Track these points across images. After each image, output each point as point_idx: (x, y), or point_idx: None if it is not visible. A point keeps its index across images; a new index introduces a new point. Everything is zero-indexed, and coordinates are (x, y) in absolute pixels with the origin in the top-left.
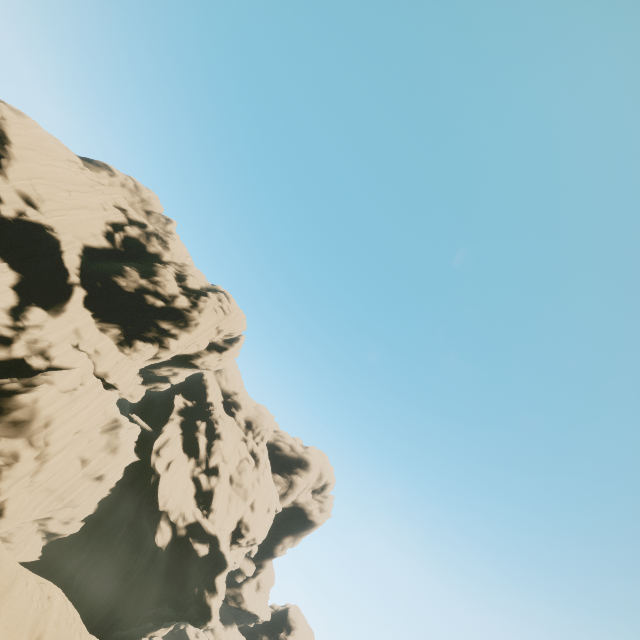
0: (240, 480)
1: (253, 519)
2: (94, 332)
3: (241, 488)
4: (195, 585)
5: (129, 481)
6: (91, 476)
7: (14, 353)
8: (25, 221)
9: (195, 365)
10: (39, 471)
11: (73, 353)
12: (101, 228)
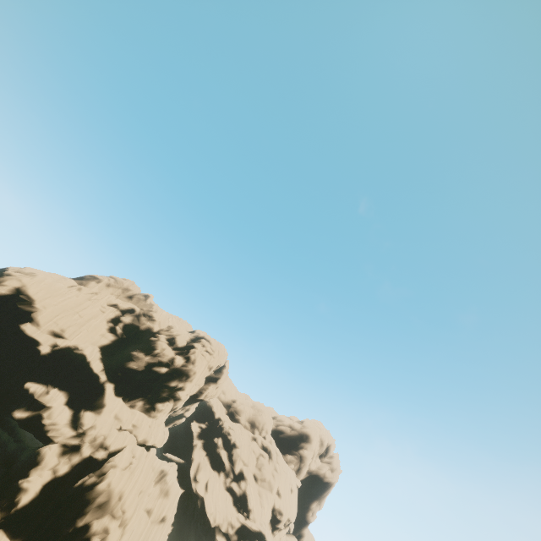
0: (262, 475)
1: (282, 503)
2: (127, 411)
3: (265, 482)
4: None
5: (182, 511)
6: (157, 521)
7: (84, 454)
8: (58, 350)
9: (201, 400)
10: (123, 534)
11: (120, 436)
12: (105, 327)
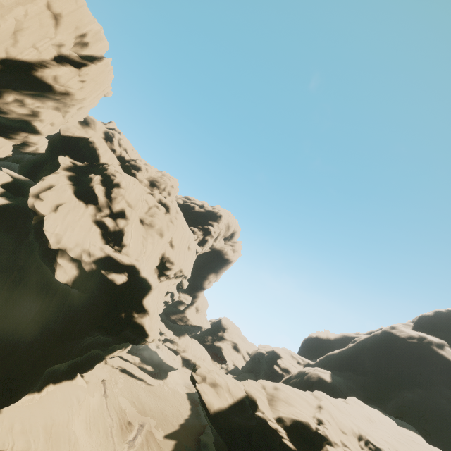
0: (152, 221)
1: (175, 254)
2: None
3: (155, 228)
4: (120, 311)
5: (5, 227)
6: None
7: None
8: None
9: (46, 83)
10: None
11: None
12: None
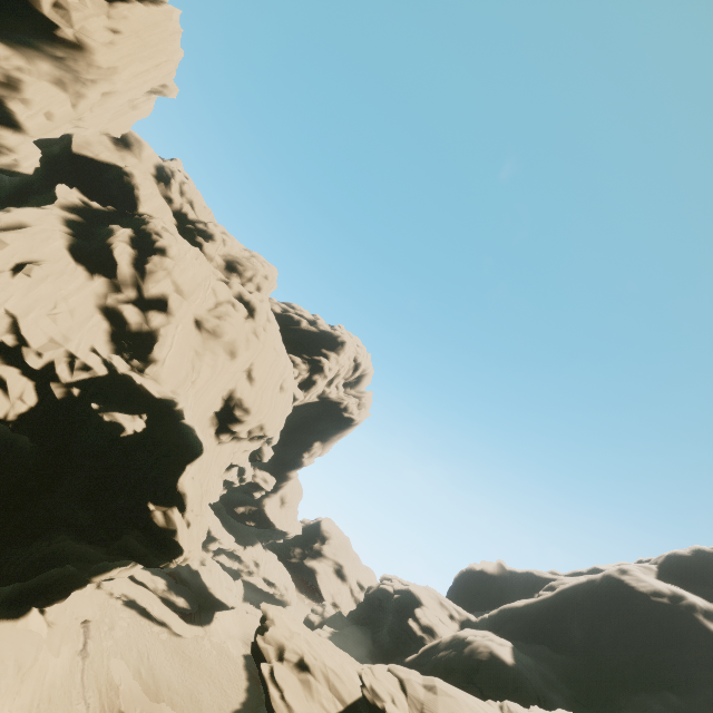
0: (218, 327)
1: (254, 395)
2: None
3: (222, 340)
4: (118, 493)
5: None
6: None
7: None
8: None
9: (34, 13)
10: None
11: None
12: None
